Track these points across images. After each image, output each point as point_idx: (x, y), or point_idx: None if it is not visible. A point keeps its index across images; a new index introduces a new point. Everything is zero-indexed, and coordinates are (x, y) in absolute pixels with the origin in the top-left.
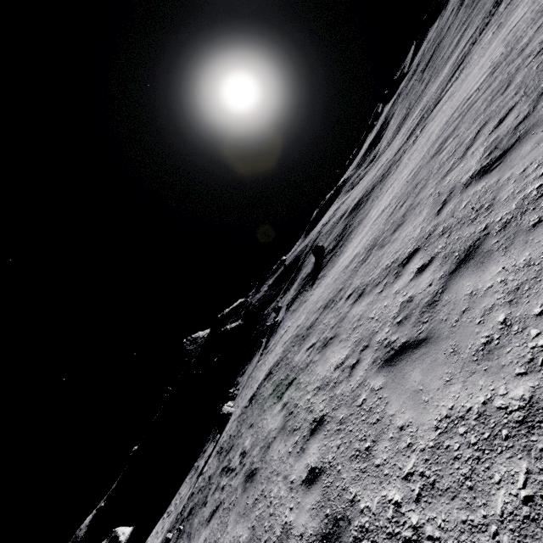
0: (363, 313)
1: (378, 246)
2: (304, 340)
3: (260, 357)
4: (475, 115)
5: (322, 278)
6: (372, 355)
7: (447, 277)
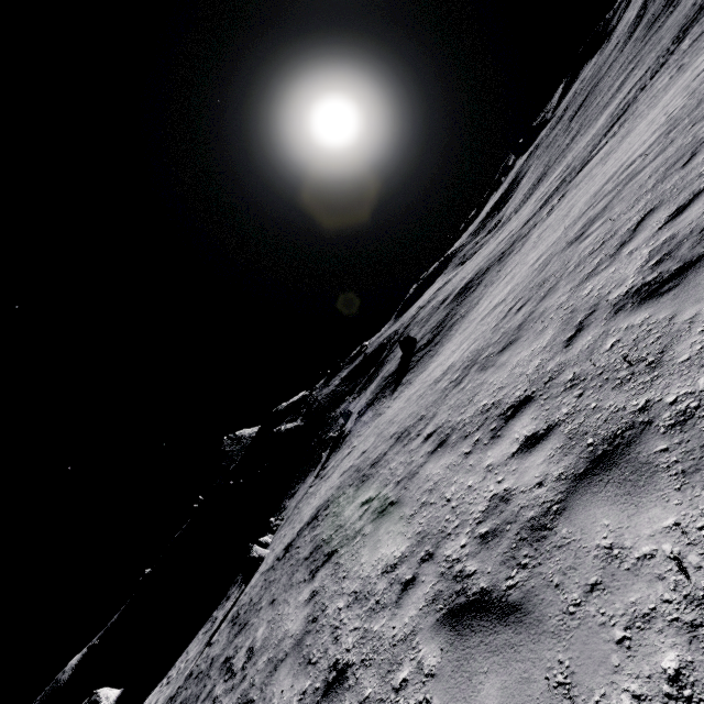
0: (439, 481)
1: (479, 366)
2: (362, 484)
3: (315, 480)
4: (638, 193)
5: (407, 385)
6: (434, 584)
7: (570, 484)
